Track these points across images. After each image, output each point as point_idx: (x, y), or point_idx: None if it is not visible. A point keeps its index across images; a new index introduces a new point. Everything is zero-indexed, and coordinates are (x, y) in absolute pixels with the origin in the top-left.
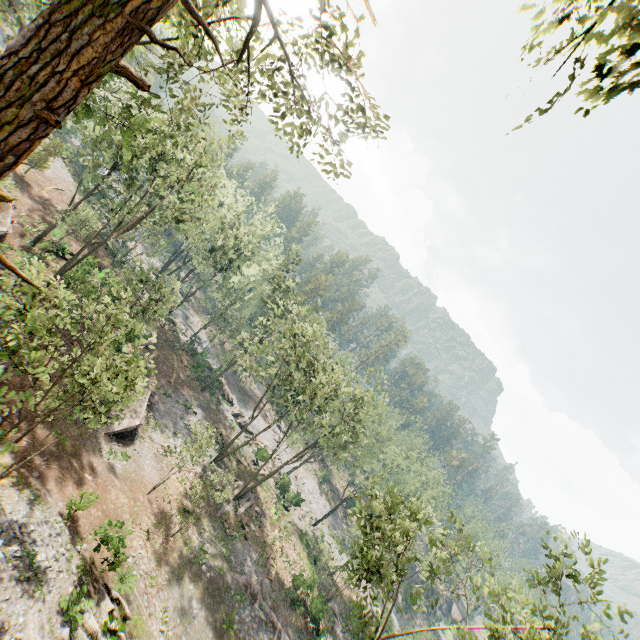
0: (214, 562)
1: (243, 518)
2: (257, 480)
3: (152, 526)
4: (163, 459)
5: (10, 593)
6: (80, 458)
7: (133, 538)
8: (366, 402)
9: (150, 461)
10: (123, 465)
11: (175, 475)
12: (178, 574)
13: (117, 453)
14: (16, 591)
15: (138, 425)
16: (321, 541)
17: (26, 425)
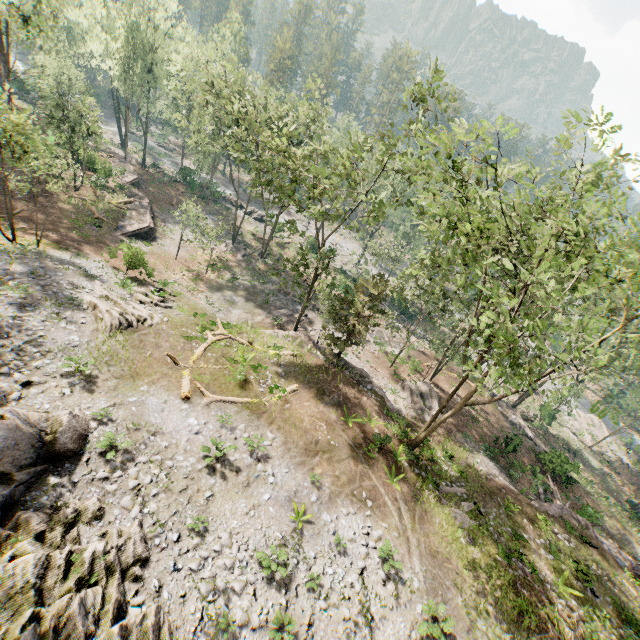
0: (247, 282)
1: (275, 267)
2: (283, 247)
3: (186, 271)
4: (187, 246)
5: (77, 279)
6: (106, 245)
7: (170, 275)
8: (324, 124)
9: (174, 248)
10: (149, 249)
11: (201, 253)
12: (217, 288)
13: (141, 245)
14: (81, 279)
15: (149, 228)
16: (367, 275)
17: (52, 232)
